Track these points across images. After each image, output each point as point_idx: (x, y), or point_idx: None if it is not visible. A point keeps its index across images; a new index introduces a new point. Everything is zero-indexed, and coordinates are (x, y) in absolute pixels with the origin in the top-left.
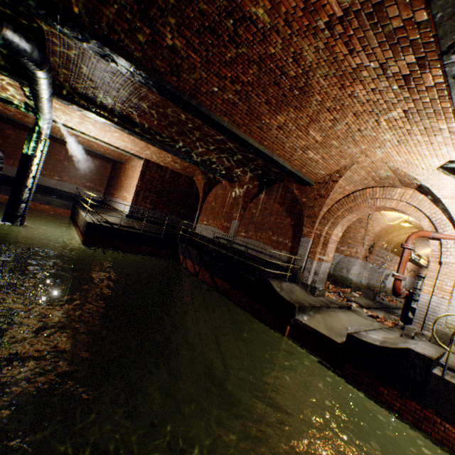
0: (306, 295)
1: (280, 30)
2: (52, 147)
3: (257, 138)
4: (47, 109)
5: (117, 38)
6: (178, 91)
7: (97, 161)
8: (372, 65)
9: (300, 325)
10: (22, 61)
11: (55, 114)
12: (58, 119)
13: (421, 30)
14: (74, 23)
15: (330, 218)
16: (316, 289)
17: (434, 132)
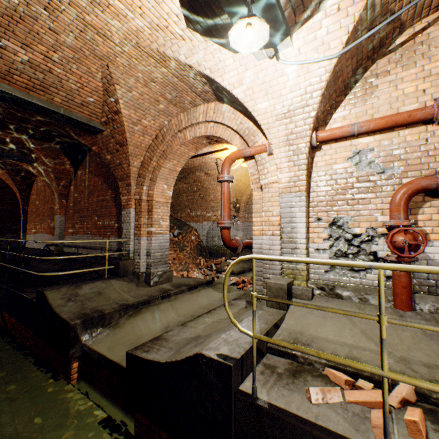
0: (135, 290)
1: None
2: None
3: None
4: None
5: None
6: None
7: None
8: None
9: (89, 355)
10: None
11: None
12: None
13: None
14: None
15: (146, 173)
16: (152, 276)
17: None
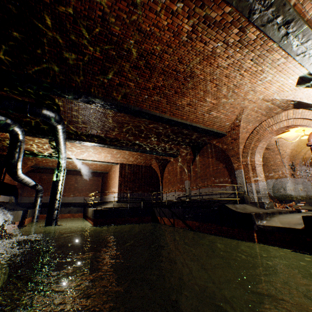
0: (258, 209)
1: (167, 51)
2: (67, 178)
3: (178, 116)
4: (63, 150)
5: (93, 90)
6: (127, 105)
7: (93, 178)
8: (219, 44)
9: (263, 229)
10: (51, 122)
11: (67, 154)
12: (69, 156)
13: (231, 15)
14: (73, 91)
15: (247, 151)
16: (264, 203)
17: (276, 63)
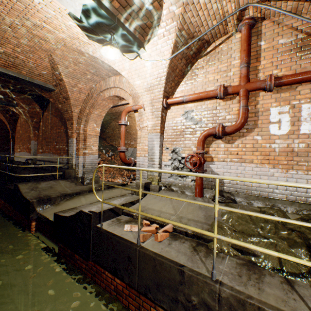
0: (73, 186)
1: None
2: None
3: None
4: None
5: None
6: None
7: None
8: None
9: (40, 218)
10: None
11: None
12: None
13: None
14: None
15: (82, 117)
16: (85, 179)
17: None
